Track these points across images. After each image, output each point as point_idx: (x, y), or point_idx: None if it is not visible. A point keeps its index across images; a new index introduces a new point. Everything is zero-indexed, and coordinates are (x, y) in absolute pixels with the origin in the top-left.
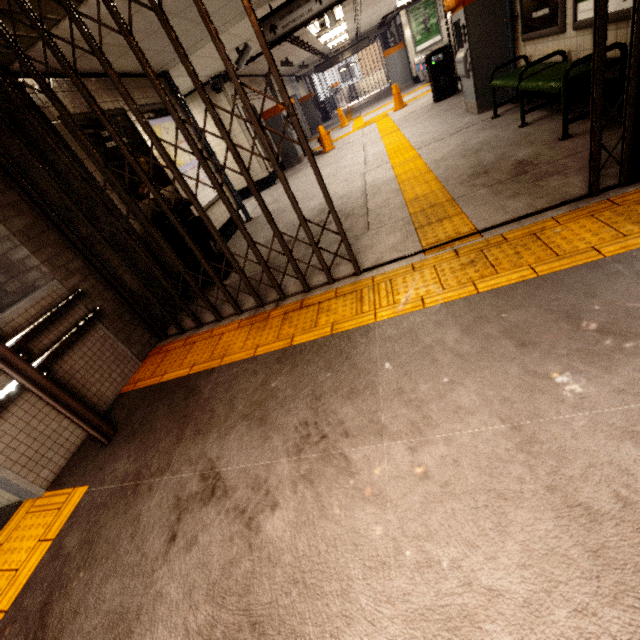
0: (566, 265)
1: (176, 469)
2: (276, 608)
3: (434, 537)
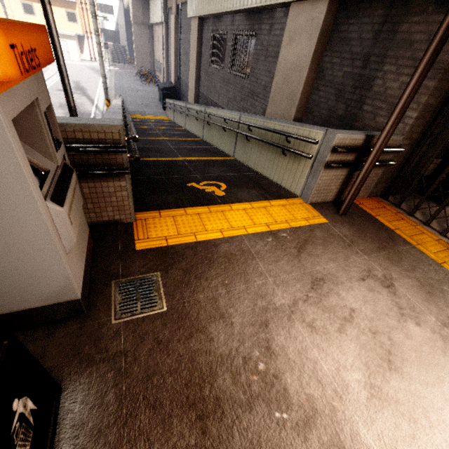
0: None
1: (372, 260)
2: (402, 347)
3: None
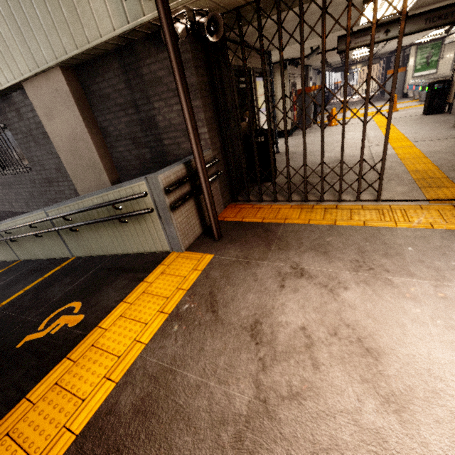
0: None
1: (272, 261)
2: (359, 323)
3: (454, 320)
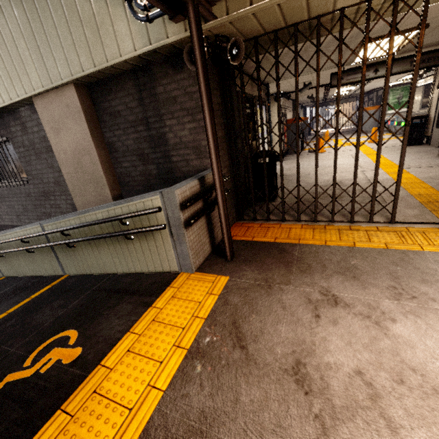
0: None
1: (297, 285)
2: (426, 366)
3: None
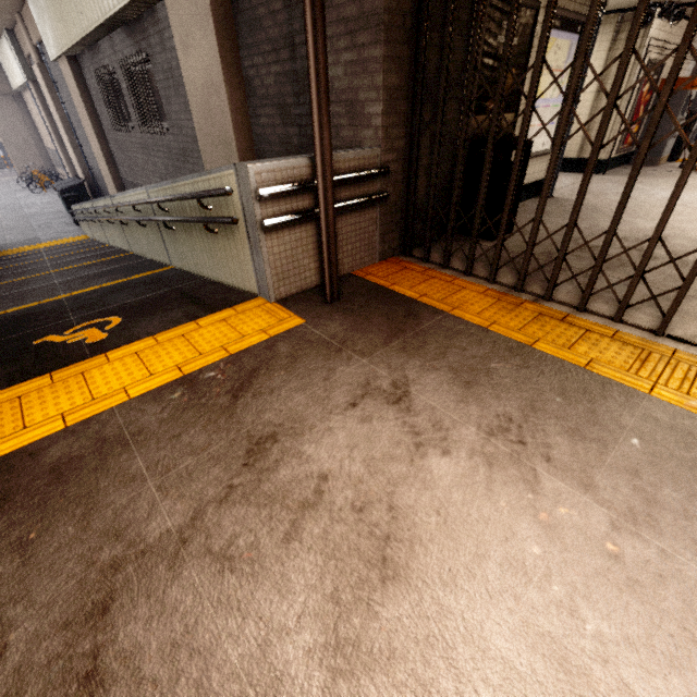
0: None
1: (375, 362)
2: (414, 515)
3: (592, 603)
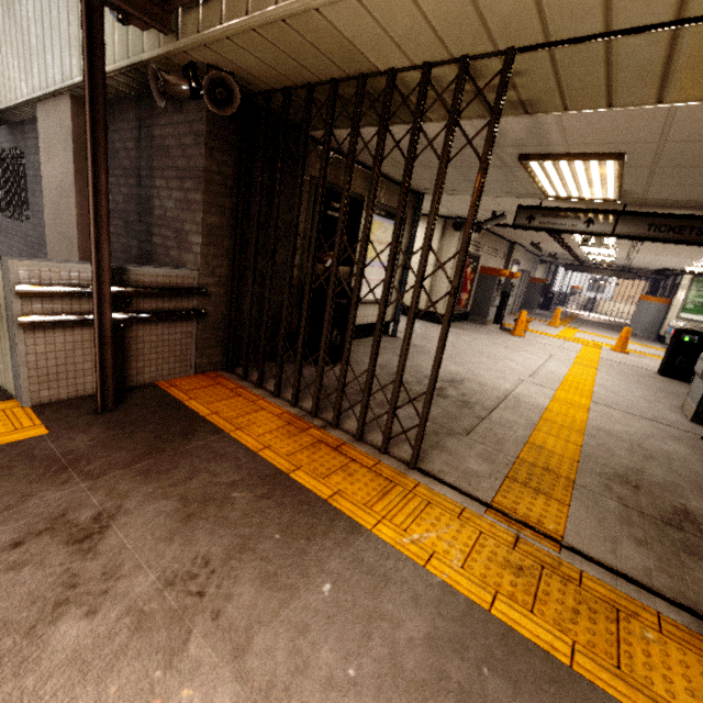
0: (616, 691)
1: (97, 486)
2: None
3: None
